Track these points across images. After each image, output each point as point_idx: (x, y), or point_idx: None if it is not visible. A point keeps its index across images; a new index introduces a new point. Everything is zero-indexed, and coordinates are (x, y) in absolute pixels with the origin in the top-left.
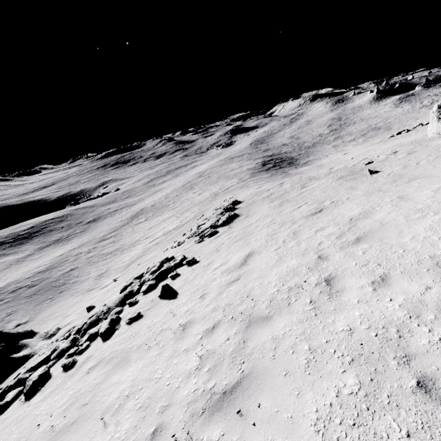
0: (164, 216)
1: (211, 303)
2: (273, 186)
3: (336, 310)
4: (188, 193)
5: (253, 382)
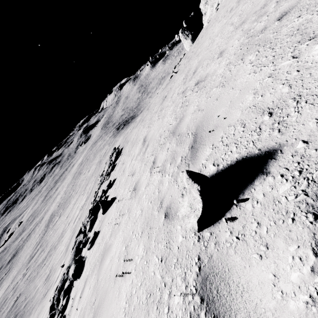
0: (72, 202)
1: (141, 166)
2: (131, 126)
3: (212, 75)
4: (80, 178)
5: (203, 123)
